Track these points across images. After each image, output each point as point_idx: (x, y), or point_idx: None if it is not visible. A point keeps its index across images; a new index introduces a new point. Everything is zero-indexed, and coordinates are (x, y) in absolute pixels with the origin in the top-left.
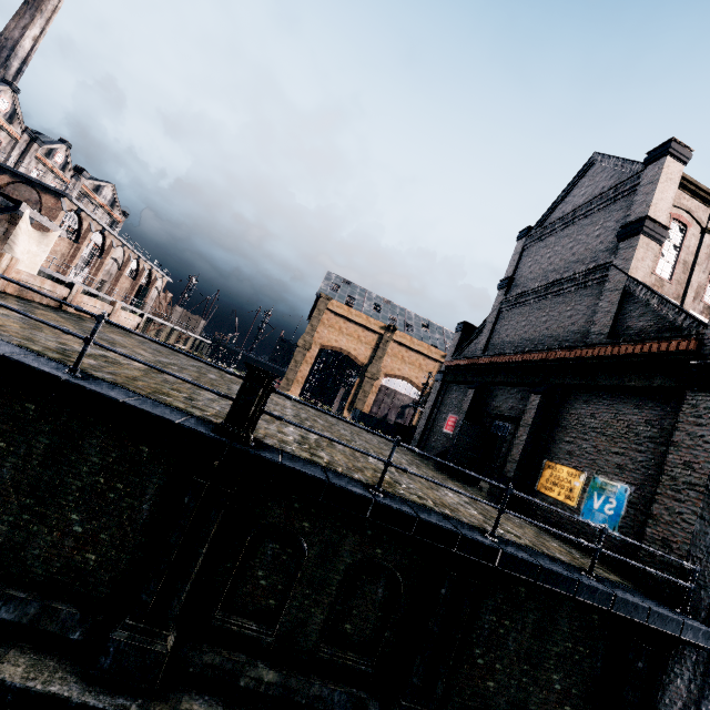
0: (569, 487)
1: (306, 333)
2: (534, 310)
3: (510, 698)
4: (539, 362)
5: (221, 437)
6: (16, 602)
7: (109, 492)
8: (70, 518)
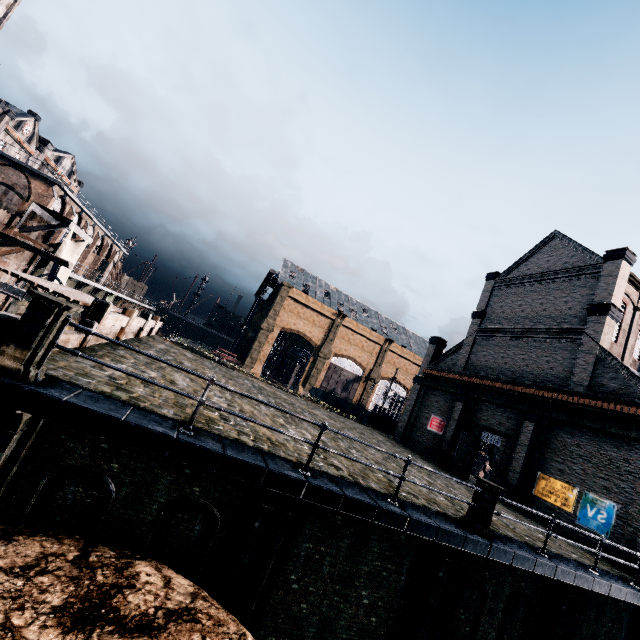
0: (564, 497)
1: (270, 317)
2: (511, 346)
3: None
4: (527, 394)
5: (482, 538)
6: None
7: (383, 571)
8: (361, 594)
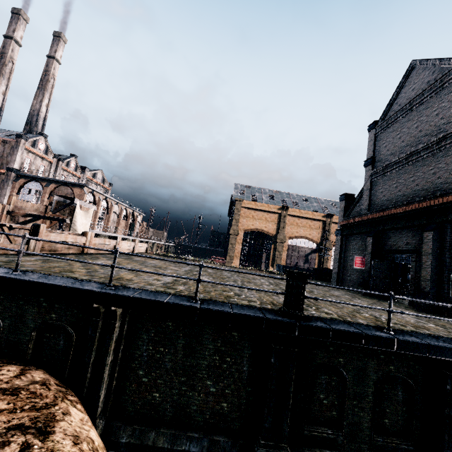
0: None
1: (233, 225)
2: (400, 174)
3: None
4: (421, 209)
5: (291, 320)
6: (195, 440)
7: (223, 364)
8: (207, 384)
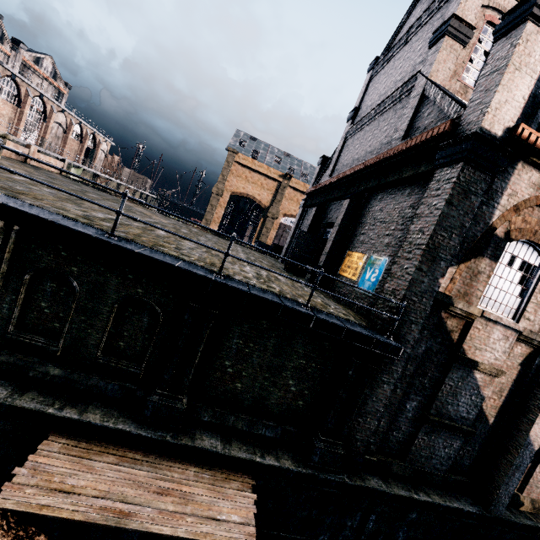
0: (356, 267)
1: (219, 182)
2: (365, 132)
3: (255, 394)
4: (356, 173)
5: None
6: None
7: None
8: None
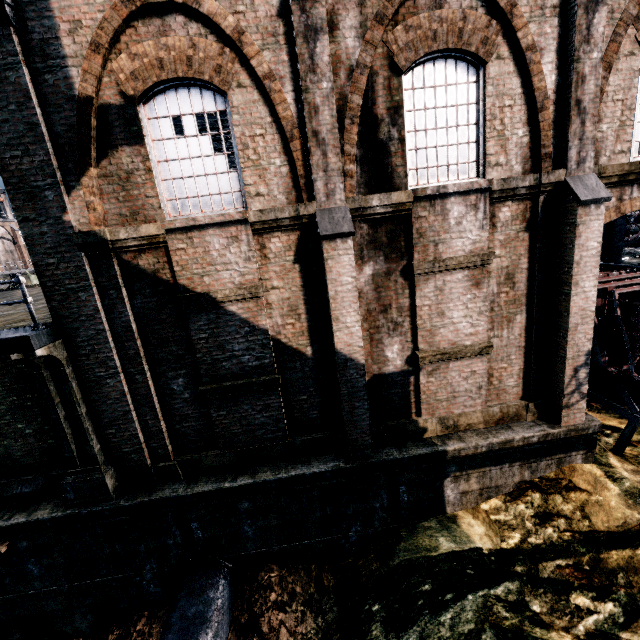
0: None
1: None
2: None
3: None
4: None
5: None
6: None
7: None
8: None
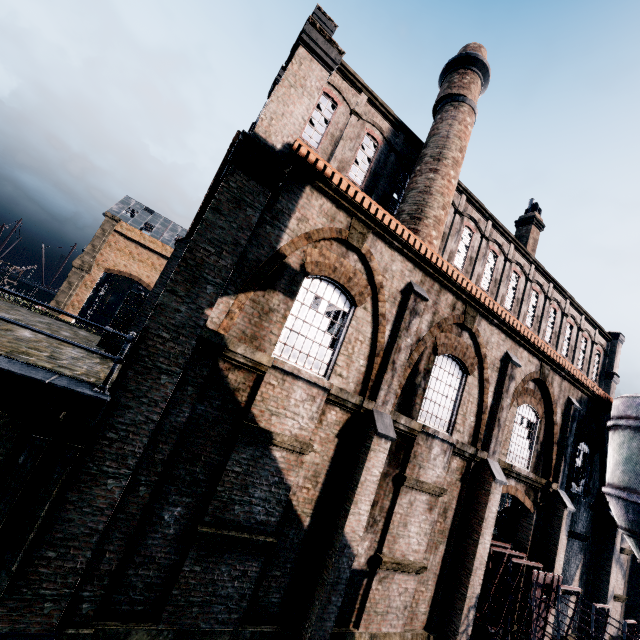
0: None
1: (85, 253)
2: None
3: None
4: (197, 220)
5: None
6: None
7: None
8: None
